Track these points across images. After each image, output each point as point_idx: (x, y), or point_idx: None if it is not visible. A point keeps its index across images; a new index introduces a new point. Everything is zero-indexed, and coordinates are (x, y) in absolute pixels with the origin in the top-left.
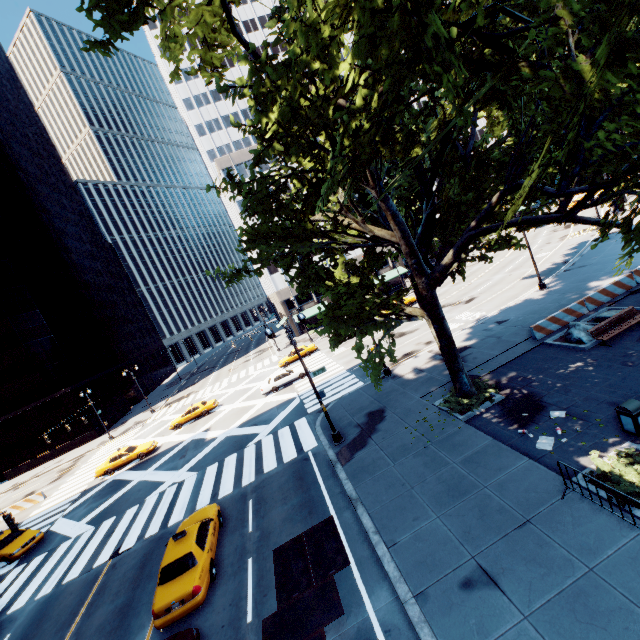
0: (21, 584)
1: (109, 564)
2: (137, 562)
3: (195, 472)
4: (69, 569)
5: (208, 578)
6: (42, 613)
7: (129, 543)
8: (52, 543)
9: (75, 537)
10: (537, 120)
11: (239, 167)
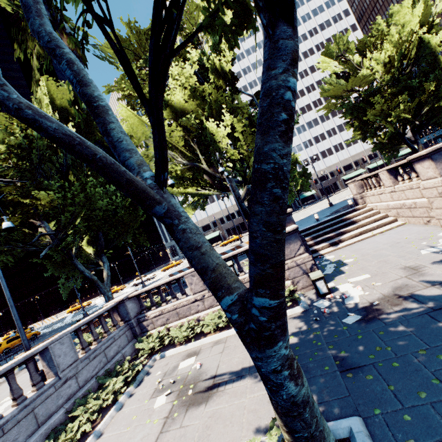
0: None
1: None
2: None
3: (70, 318)
4: None
5: (0, 352)
6: None
7: None
8: None
9: None
10: (75, 201)
11: None
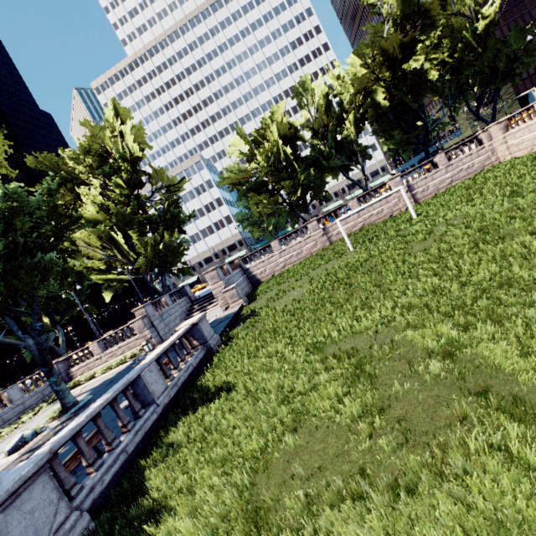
0: None
1: None
2: None
3: None
4: None
5: None
6: None
7: None
8: None
9: None
10: None
11: None
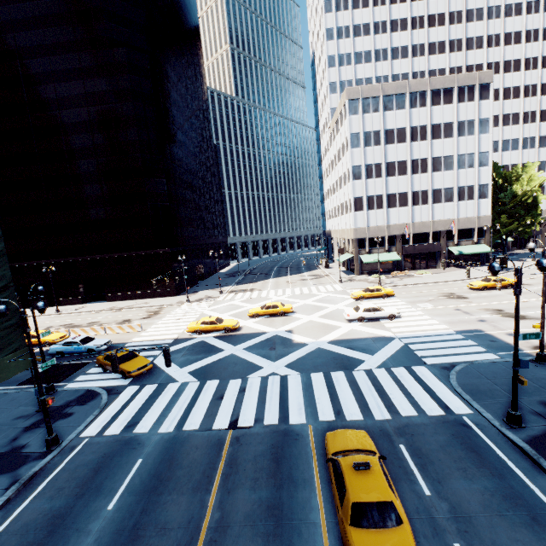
0: (140, 406)
1: (231, 434)
2: (266, 451)
3: (297, 372)
4: (185, 416)
5: None
6: (170, 454)
7: (247, 420)
8: (159, 377)
9: (181, 382)
10: None
11: (365, 101)
